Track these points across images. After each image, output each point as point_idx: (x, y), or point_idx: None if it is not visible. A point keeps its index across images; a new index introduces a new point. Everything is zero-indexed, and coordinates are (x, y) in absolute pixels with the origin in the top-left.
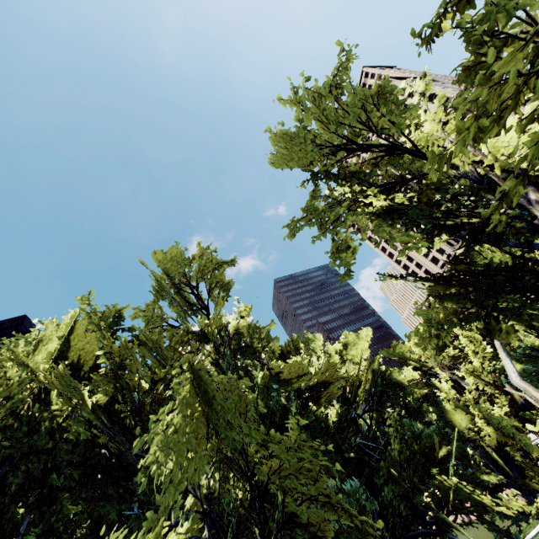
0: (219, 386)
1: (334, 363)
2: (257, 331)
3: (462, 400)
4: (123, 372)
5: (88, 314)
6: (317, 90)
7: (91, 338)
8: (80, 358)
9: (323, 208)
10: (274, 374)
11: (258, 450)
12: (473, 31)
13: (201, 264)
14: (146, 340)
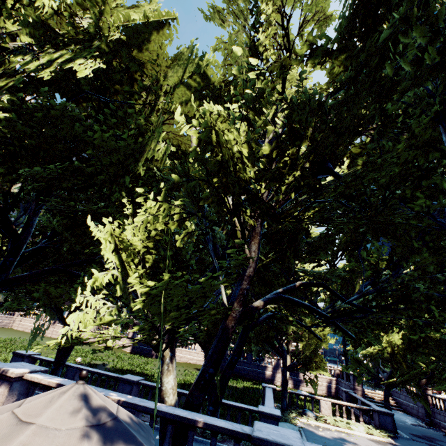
0: None
1: None
2: None
3: None
4: None
5: None
6: None
7: None
8: None
9: None
10: None
11: None
12: None
13: None
14: None
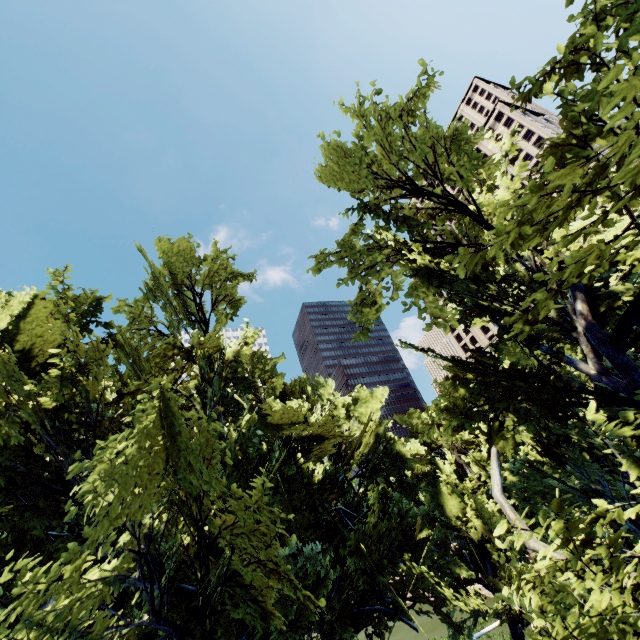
0: (189, 422)
1: (335, 420)
2: (262, 361)
3: (460, 487)
4: (83, 377)
5: (59, 294)
6: (388, 110)
7: (54, 325)
8: (36, 346)
9: (362, 250)
10: (265, 417)
11: (217, 499)
12: (571, 105)
13: (213, 270)
14: (124, 343)
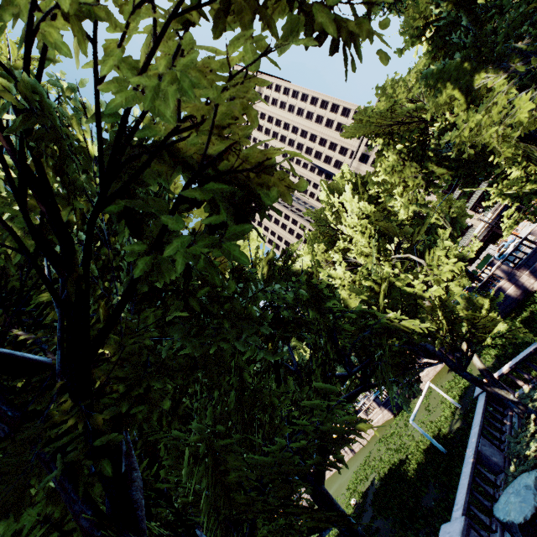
0: None
1: None
2: None
3: (358, 280)
4: None
5: None
6: None
7: None
8: None
9: None
10: None
11: None
12: None
13: None
14: None
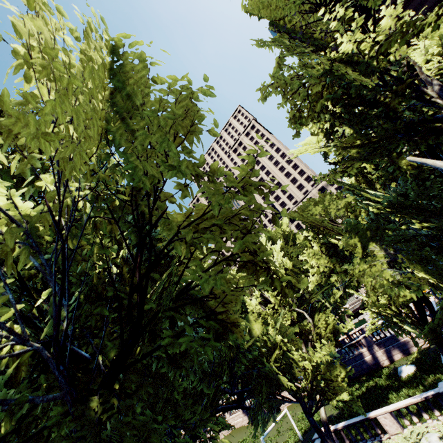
0: (161, 91)
1: None
2: None
3: (263, 314)
4: None
5: None
6: None
7: None
8: None
9: (291, 44)
10: None
11: (181, 190)
12: None
13: None
14: None
